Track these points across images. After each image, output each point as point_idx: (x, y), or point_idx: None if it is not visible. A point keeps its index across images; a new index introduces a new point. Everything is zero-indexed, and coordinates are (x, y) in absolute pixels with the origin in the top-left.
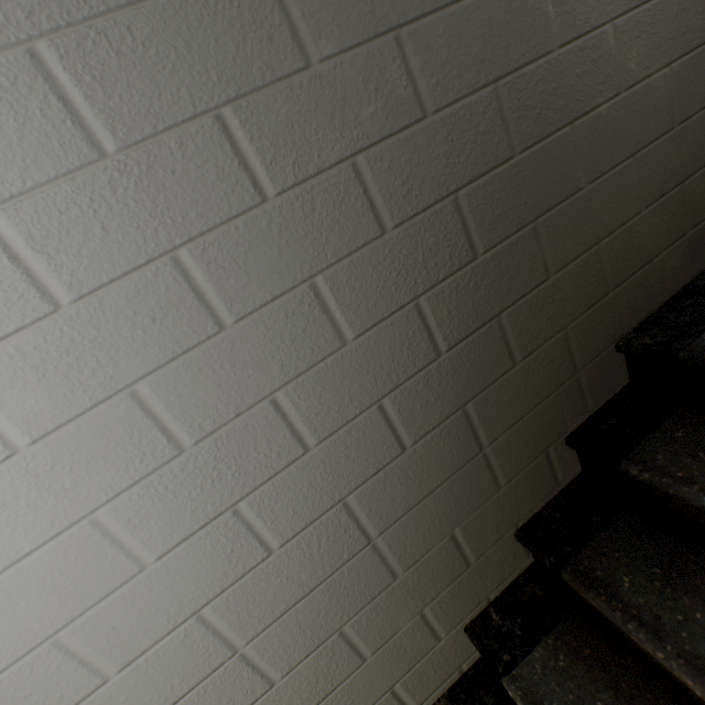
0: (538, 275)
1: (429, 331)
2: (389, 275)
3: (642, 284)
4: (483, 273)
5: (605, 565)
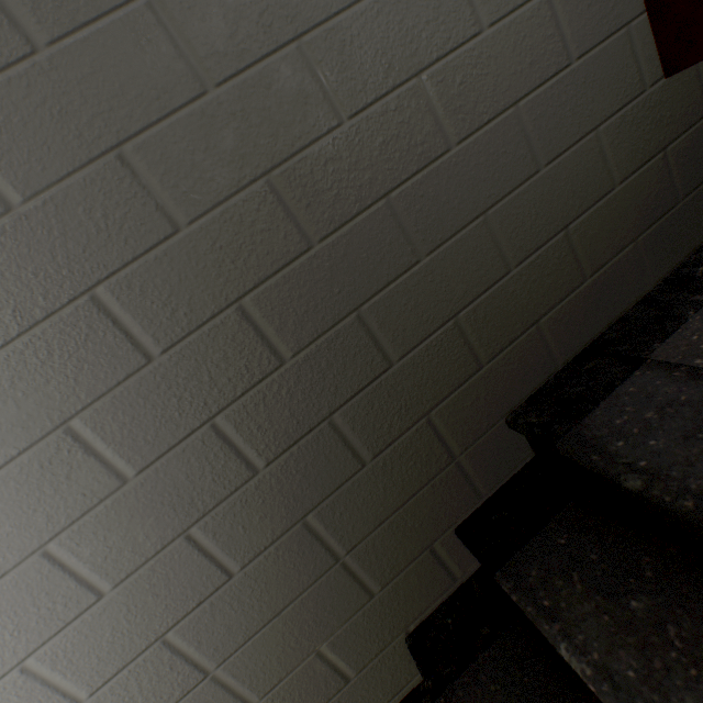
0: (375, 366)
1: (236, 449)
2: (168, 402)
3: (531, 348)
4: (297, 377)
5: (478, 701)
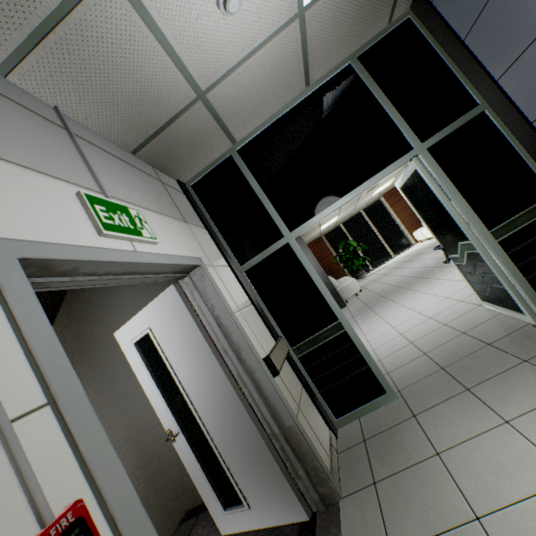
0: (156, 489)
1: None
2: None
3: (192, 496)
4: (142, 487)
5: None
